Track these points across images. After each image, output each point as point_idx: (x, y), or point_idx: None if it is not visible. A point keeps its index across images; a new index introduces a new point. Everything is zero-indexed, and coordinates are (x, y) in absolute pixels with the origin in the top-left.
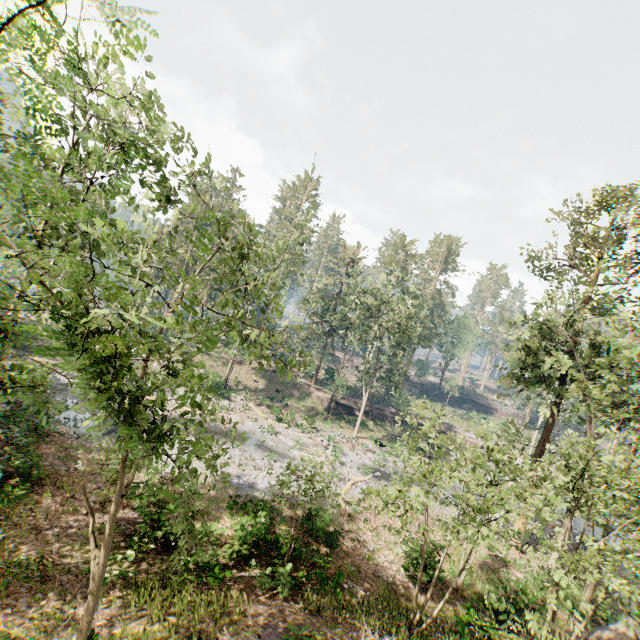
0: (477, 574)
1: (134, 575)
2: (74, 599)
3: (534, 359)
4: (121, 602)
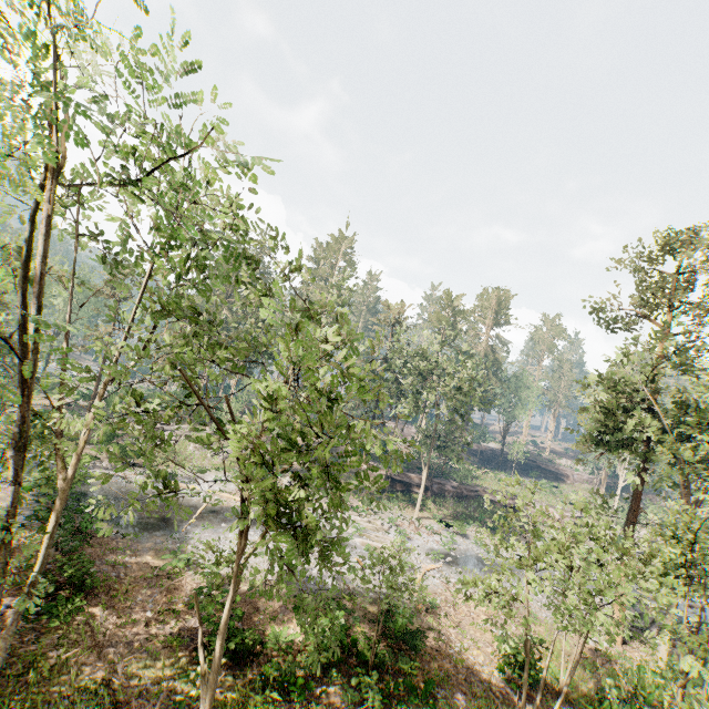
0: (580, 672)
1: None
2: None
3: (614, 421)
4: None
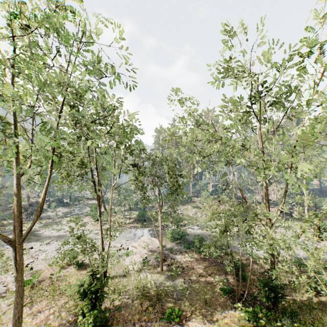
0: None
1: None
2: None
3: None
4: None
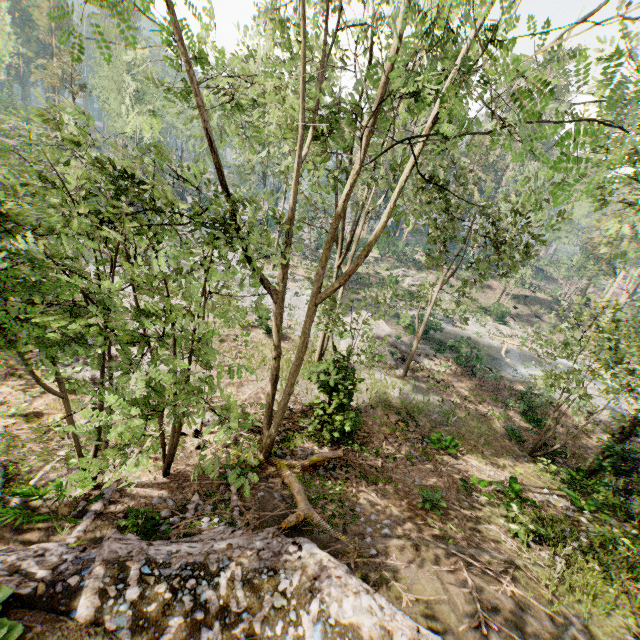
0: None
1: None
2: None
3: None
4: None
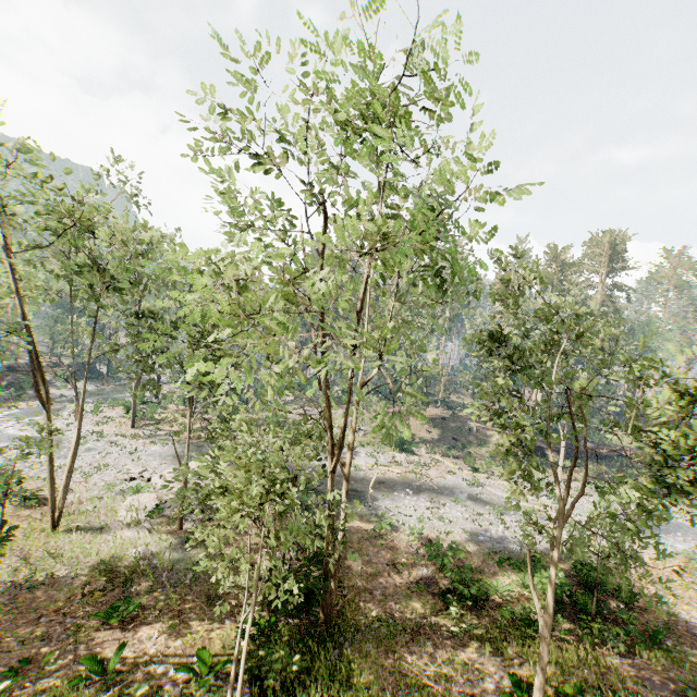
0: None
1: (476, 629)
2: (446, 649)
3: None
4: (483, 652)
